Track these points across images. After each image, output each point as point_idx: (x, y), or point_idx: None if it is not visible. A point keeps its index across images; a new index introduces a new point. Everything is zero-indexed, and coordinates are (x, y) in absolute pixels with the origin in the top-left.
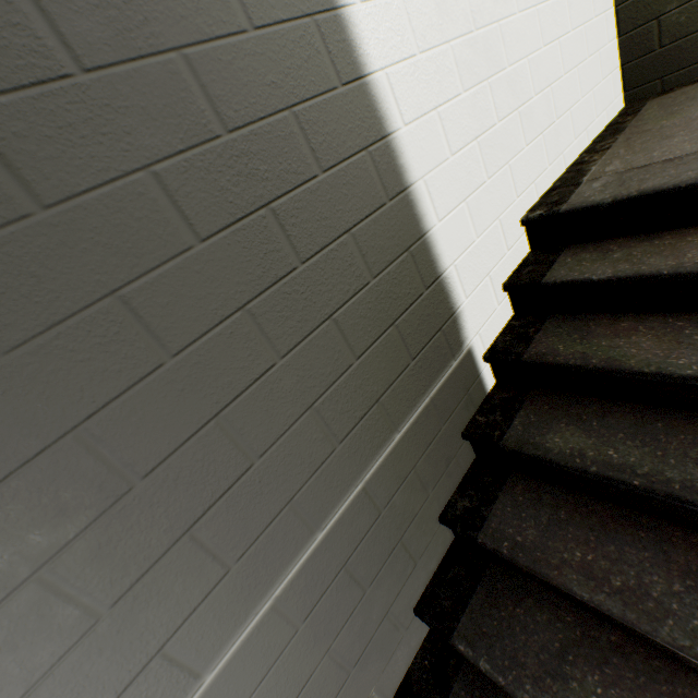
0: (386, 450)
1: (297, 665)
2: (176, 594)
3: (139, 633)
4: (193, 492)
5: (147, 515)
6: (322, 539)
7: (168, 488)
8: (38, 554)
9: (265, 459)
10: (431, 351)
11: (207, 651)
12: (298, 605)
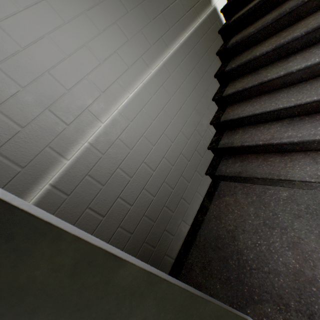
0: (198, 23)
1: (188, 66)
2: (162, 27)
3: (157, 30)
4: (160, 5)
5: (154, 4)
6: (187, 36)
7: (156, 1)
8: (140, 0)
9: (172, 6)
10: (204, 1)
11: (169, 45)
12: (185, 50)
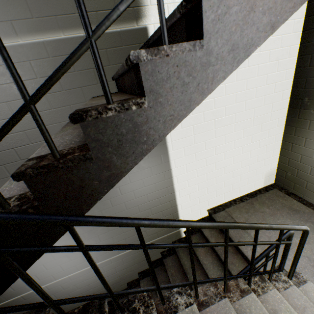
0: None
1: (47, 68)
2: (18, 10)
3: (7, 11)
4: None
5: None
6: (64, 38)
7: None
8: None
9: None
10: (126, 13)
11: (23, 35)
12: (51, 51)
